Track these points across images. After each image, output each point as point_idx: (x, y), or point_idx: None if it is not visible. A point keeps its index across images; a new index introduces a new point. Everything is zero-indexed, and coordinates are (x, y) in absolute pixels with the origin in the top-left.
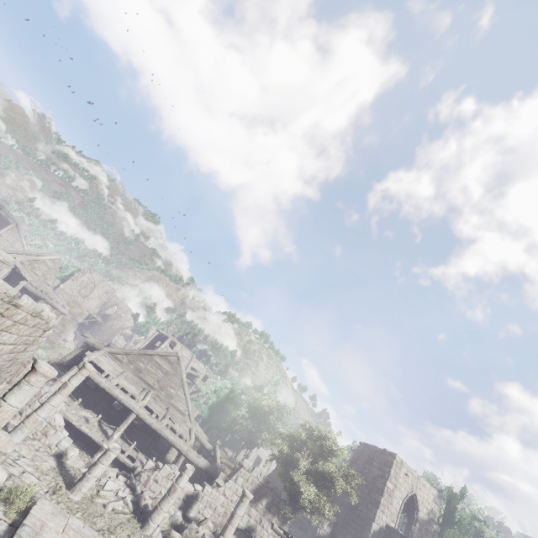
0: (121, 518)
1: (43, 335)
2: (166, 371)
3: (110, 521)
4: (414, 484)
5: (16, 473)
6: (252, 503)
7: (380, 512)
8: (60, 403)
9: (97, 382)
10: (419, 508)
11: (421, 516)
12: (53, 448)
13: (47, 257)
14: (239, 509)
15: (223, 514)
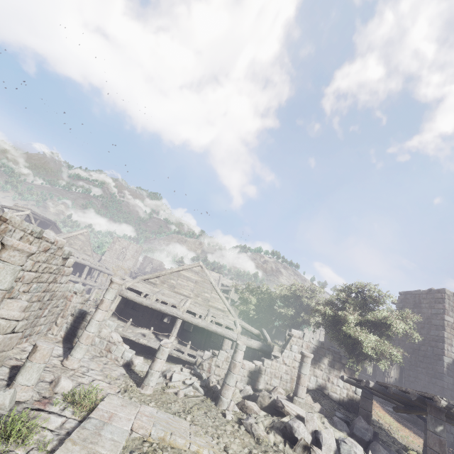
0: (194, 400)
1: (66, 264)
2: (195, 280)
3: (184, 404)
4: None
5: (85, 382)
6: (314, 365)
7: (447, 345)
8: (113, 324)
9: (139, 302)
10: None
11: None
12: (120, 360)
13: (77, 233)
14: (303, 369)
15: (290, 381)
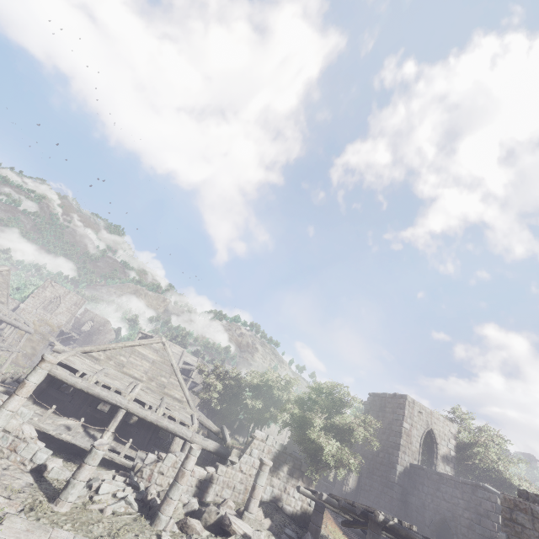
0: (125, 519)
1: None
2: (152, 360)
3: (111, 525)
4: (428, 420)
5: None
6: (273, 472)
7: (402, 453)
8: (27, 413)
9: (72, 384)
10: (437, 442)
11: (440, 448)
12: (27, 464)
13: None
14: (259, 479)
15: (243, 491)
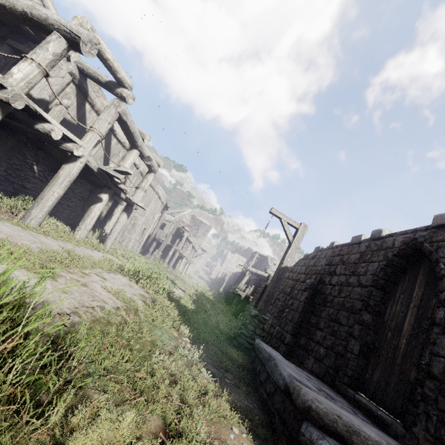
0: None
1: None
2: None
3: None
4: None
5: None
6: None
7: None
8: None
9: None
10: None
11: None
12: None
13: (186, 212)
14: None
15: None
